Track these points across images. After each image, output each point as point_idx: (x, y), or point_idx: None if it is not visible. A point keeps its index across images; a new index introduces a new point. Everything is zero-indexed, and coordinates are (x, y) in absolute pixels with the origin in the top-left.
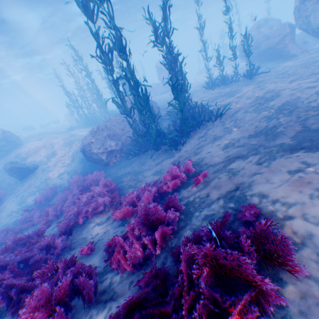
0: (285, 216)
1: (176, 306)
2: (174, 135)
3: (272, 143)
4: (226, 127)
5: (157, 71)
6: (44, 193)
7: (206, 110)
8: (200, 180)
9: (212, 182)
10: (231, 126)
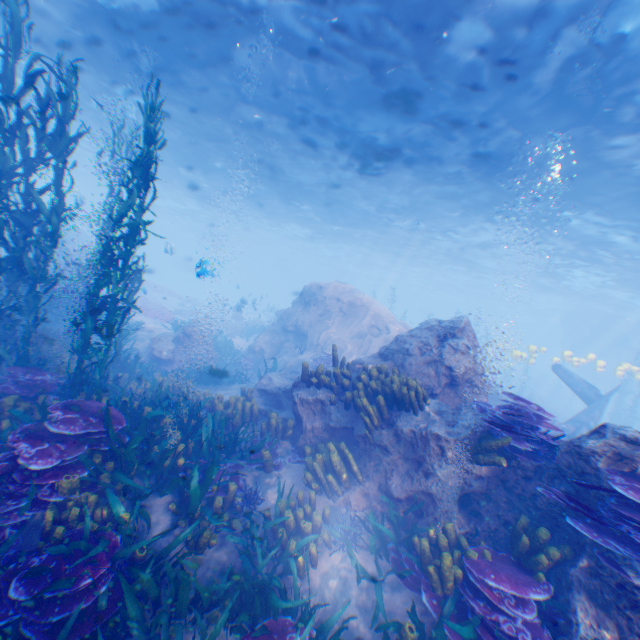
0: None
1: None
2: None
3: None
4: None
5: None
6: None
7: None
8: None
9: None
10: None
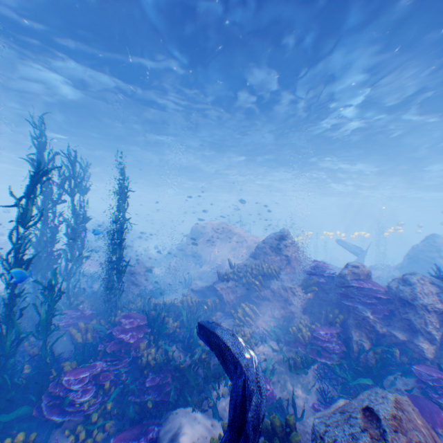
0: None
1: None
2: None
3: None
4: None
5: None
6: None
7: None
8: None
9: None
10: None
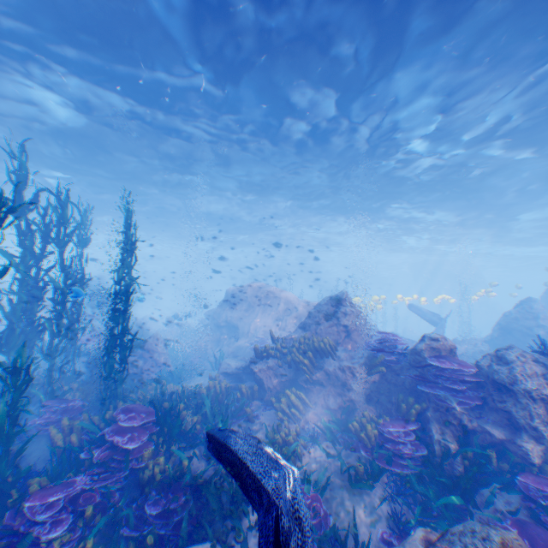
0: None
1: None
2: None
3: None
4: None
5: None
6: None
7: None
8: None
9: None
10: None
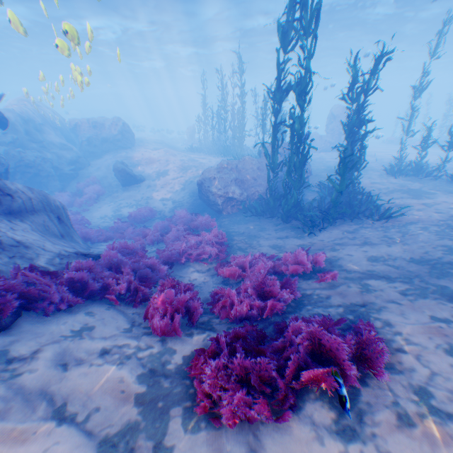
0: (399, 348)
1: (271, 353)
2: (315, 214)
3: (434, 280)
4: (387, 236)
5: (328, 118)
6: (141, 211)
7: (371, 203)
8: (325, 278)
9: (338, 287)
10: (394, 237)
